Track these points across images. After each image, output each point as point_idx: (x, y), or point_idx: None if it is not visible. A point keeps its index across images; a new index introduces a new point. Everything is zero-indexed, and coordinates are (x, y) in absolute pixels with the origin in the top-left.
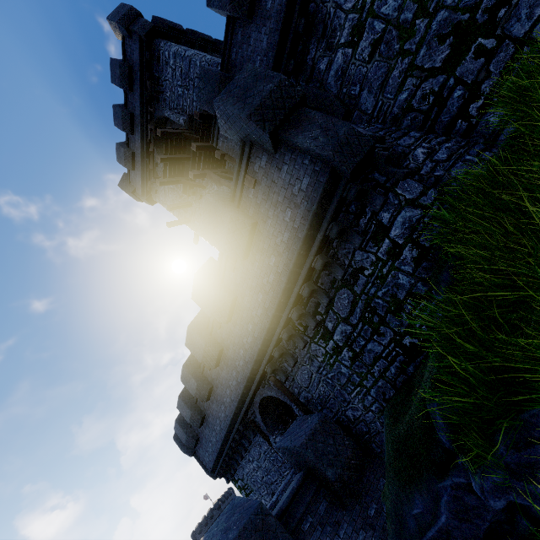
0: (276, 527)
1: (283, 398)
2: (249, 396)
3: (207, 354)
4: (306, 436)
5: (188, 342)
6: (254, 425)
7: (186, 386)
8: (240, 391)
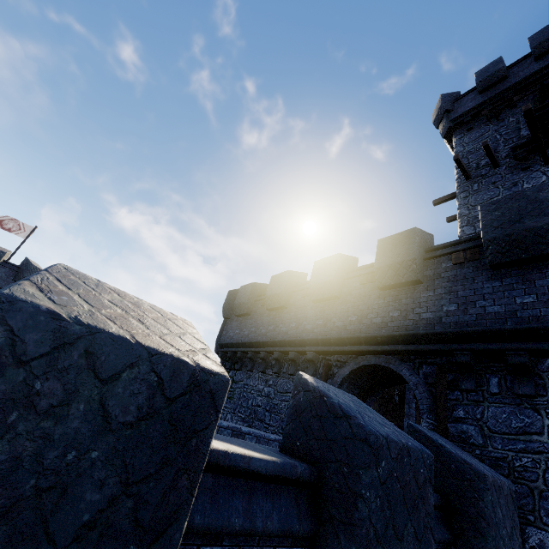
0: (430, 513)
1: (420, 396)
2: (376, 347)
3: (398, 268)
4: (493, 477)
5: (388, 240)
6: (326, 369)
7: (314, 269)
8: (371, 332)
